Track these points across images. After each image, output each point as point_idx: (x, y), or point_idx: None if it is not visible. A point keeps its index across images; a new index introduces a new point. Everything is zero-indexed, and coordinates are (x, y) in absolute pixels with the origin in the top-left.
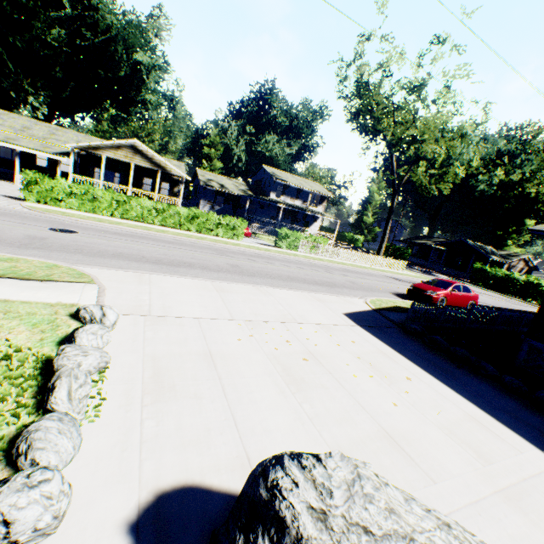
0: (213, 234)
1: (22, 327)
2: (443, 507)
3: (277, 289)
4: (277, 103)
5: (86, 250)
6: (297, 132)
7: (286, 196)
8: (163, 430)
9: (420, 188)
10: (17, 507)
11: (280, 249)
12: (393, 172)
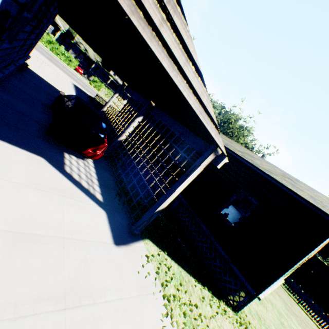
0: (59, 57)
1: None
2: (35, 66)
3: (58, 68)
4: None
5: None
6: None
7: (119, 78)
8: None
9: None
10: None
11: (90, 85)
12: None
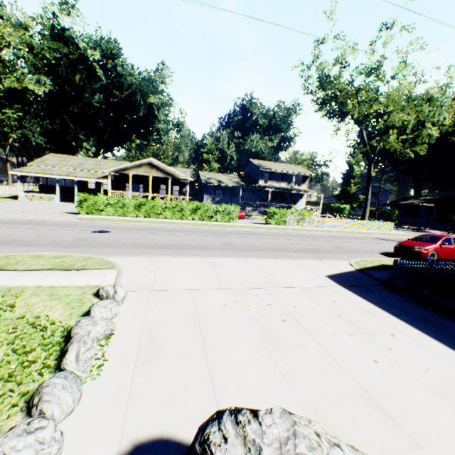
0: (213, 220)
1: (59, 305)
2: None
3: (264, 259)
4: (256, 109)
5: (114, 244)
6: (276, 128)
7: (273, 181)
8: (148, 386)
9: (394, 153)
10: (16, 449)
11: (270, 225)
12: (365, 145)
